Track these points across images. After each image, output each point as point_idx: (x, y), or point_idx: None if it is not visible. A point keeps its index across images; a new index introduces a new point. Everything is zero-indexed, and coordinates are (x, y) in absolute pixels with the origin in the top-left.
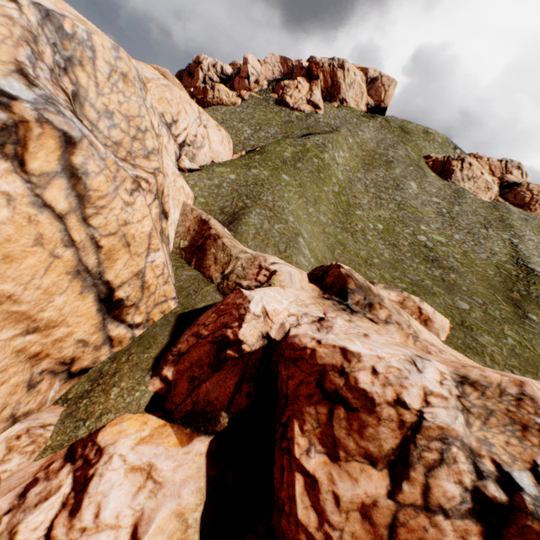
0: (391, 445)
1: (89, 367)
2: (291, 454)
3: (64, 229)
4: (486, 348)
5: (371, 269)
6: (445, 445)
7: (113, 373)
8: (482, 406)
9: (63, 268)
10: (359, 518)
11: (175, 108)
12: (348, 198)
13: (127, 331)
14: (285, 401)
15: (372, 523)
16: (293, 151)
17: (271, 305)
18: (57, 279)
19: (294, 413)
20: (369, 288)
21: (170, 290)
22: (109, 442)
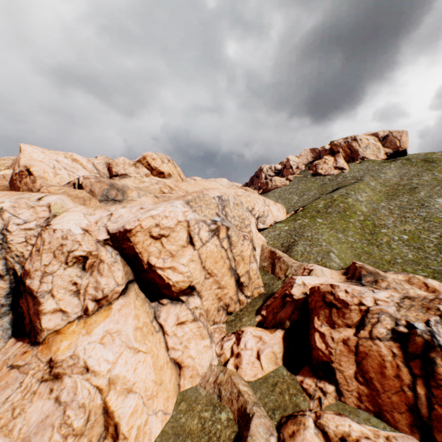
0: (357, 319)
1: (232, 312)
2: (314, 327)
3: (226, 253)
4: None
5: (393, 266)
6: (379, 315)
7: (241, 314)
8: (409, 304)
9: (226, 266)
10: (342, 344)
11: (252, 203)
12: (372, 223)
13: (245, 298)
14: (311, 311)
15: (347, 345)
16: (324, 203)
17: (306, 281)
18: (225, 270)
19: (315, 314)
20: (377, 273)
21: (260, 282)
22: (245, 329)
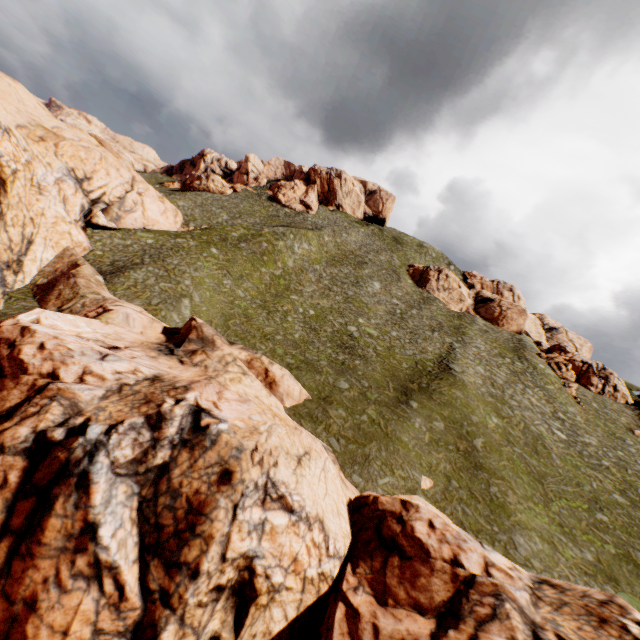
0: (13, 404)
1: None
2: None
3: None
4: (330, 419)
5: (265, 342)
6: (51, 402)
7: None
8: (137, 390)
9: None
10: None
11: (91, 167)
12: (289, 283)
13: None
14: None
15: None
16: (244, 233)
17: (51, 321)
18: None
19: None
20: (212, 342)
21: None
22: None
